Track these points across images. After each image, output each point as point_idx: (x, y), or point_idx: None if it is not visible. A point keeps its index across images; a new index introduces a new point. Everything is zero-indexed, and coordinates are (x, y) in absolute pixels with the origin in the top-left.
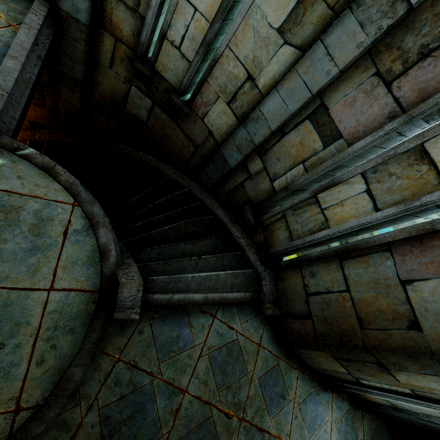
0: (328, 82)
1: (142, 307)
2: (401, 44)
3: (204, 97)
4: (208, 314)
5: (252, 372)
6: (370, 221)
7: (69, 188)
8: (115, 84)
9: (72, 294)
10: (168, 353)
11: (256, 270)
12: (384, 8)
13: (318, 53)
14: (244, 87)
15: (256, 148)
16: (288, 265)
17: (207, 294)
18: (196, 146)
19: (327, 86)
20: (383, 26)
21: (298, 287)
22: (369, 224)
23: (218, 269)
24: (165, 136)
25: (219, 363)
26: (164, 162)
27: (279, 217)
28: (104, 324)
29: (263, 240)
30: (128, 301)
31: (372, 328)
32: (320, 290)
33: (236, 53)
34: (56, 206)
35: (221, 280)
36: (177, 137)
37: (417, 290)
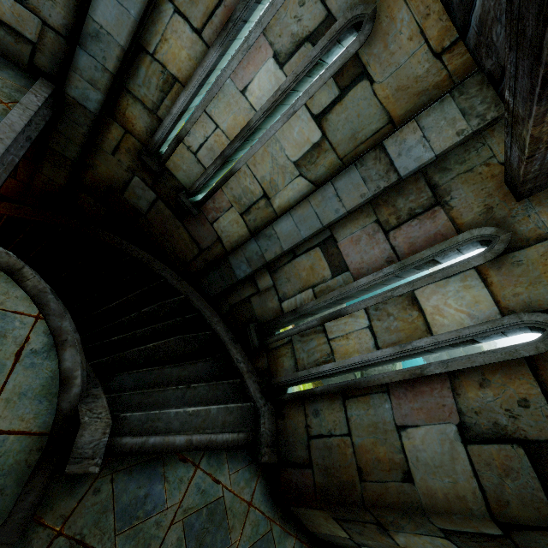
0: (337, 218)
1: (105, 455)
2: (395, 203)
3: (216, 203)
4: (190, 463)
5: (237, 543)
6: (372, 358)
7: (35, 296)
8: (115, 170)
9: (11, 438)
10: (129, 521)
11: (254, 404)
12: (381, 173)
13: (329, 193)
14: (259, 203)
15: (267, 264)
16: (291, 400)
17: (191, 436)
18: (201, 248)
19: (336, 221)
20: (380, 186)
21: (300, 428)
22: (371, 362)
23: (210, 402)
24: (166, 232)
25: (196, 532)
26: (160, 259)
27: (286, 342)
28: (49, 481)
29: (267, 367)
30: (89, 448)
31: (371, 480)
32: (322, 432)
33: (254, 172)
34: (14, 318)
35: (211, 417)
36: (180, 235)
37: (410, 437)
